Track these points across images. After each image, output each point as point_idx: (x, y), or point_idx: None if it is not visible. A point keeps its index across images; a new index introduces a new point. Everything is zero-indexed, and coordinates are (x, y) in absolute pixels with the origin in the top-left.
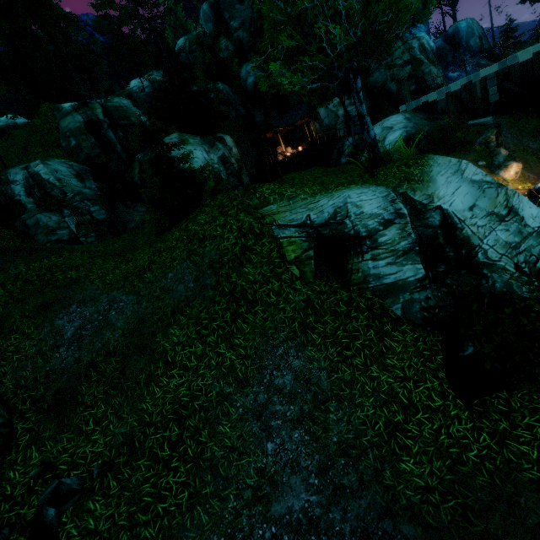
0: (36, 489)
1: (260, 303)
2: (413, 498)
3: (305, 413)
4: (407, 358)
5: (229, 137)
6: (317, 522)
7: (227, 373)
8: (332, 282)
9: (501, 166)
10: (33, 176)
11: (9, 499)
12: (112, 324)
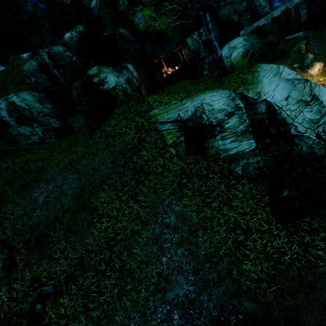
0: (30, 293)
1: (152, 173)
2: (251, 285)
3: (184, 238)
4: (245, 200)
5: (131, 65)
6: (193, 302)
7: (135, 218)
8: (196, 156)
9: (309, 66)
10: (11, 104)
11: (15, 300)
12: (65, 193)
